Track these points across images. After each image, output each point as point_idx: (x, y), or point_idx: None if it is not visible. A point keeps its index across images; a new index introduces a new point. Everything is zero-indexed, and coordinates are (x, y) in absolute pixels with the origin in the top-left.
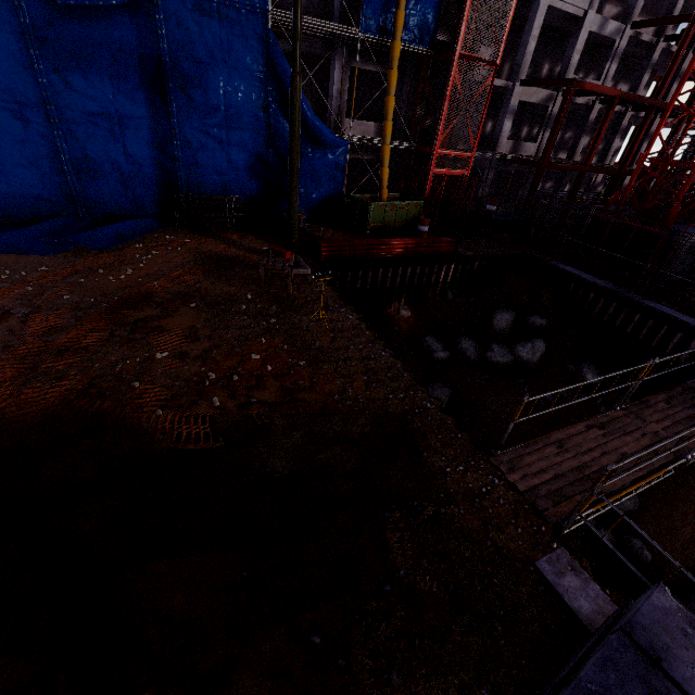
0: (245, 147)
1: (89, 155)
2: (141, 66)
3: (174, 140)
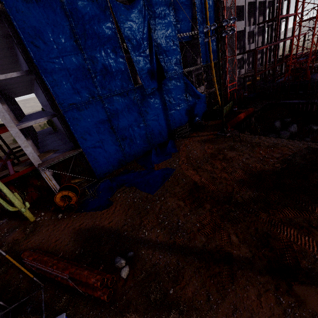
0: (183, 109)
1: (152, 129)
2: (160, 100)
3: (169, 115)
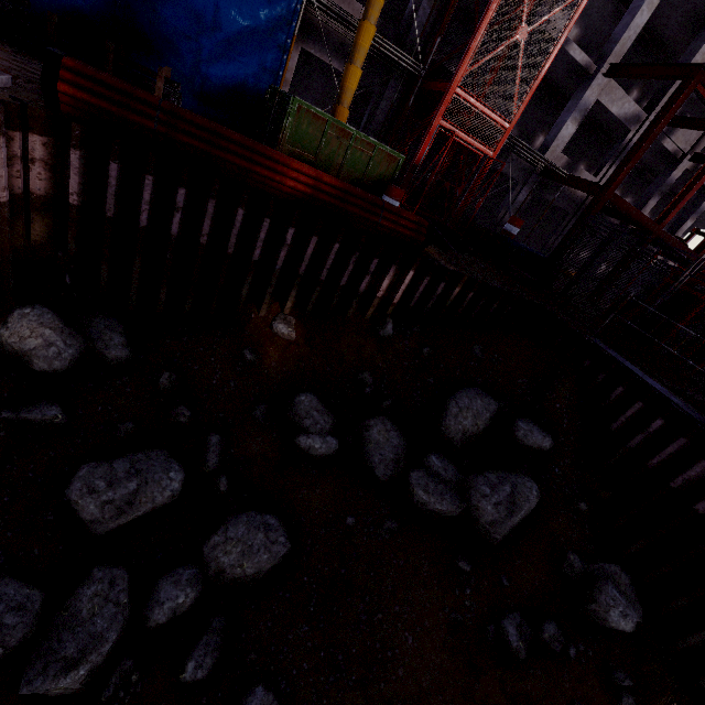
0: None
1: None
2: None
3: None
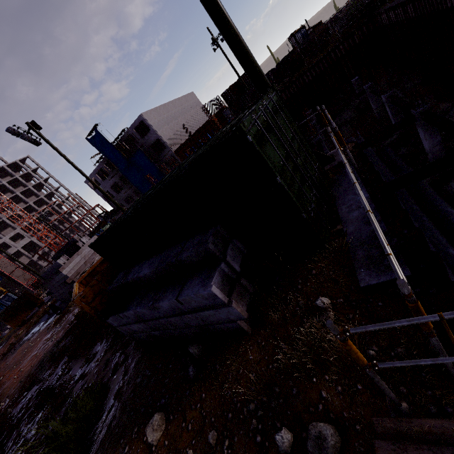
0: None
1: None
2: None
3: None
